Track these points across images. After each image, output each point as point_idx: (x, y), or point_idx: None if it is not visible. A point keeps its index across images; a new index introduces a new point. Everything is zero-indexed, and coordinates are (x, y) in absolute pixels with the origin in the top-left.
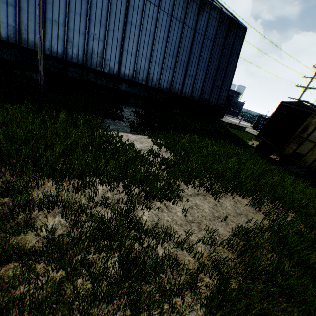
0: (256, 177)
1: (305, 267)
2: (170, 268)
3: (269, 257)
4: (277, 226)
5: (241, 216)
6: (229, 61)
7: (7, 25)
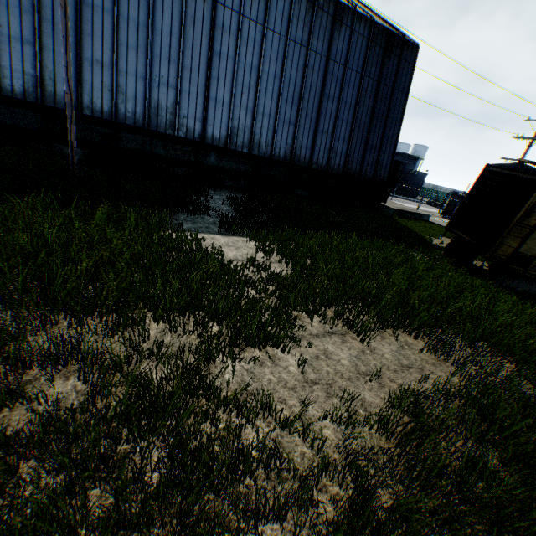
0: (441, 299)
1: (530, 464)
2: (264, 467)
3: (461, 446)
4: (477, 388)
5: (410, 371)
6: (392, 104)
7: (22, 74)
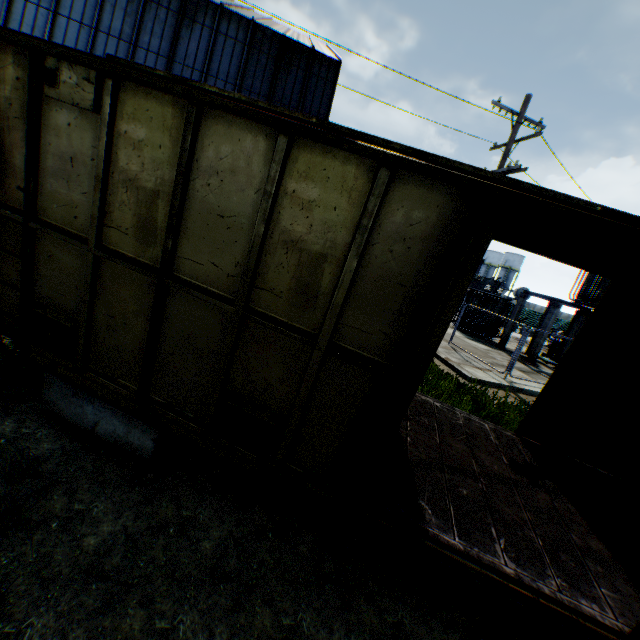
0: None
1: None
2: None
3: None
4: None
5: None
6: None
7: None
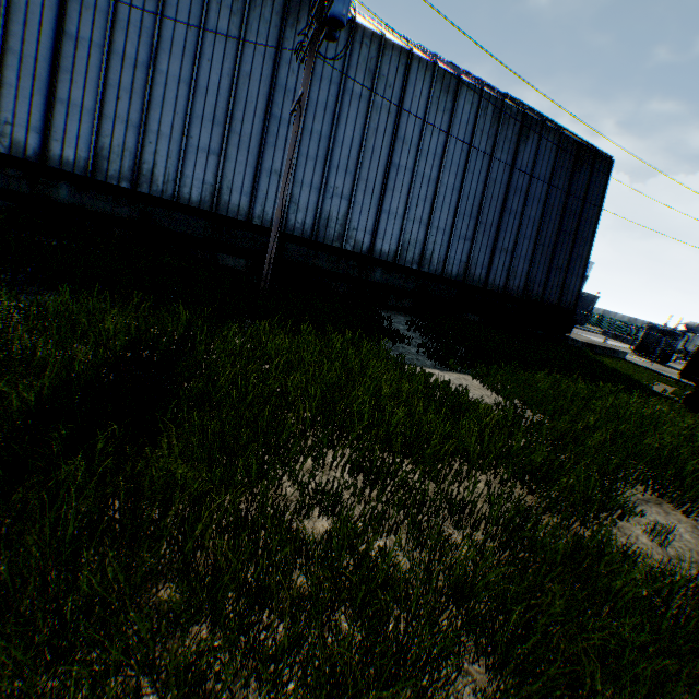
0: None
1: None
2: None
3: None
4: None
5: None
6: (581, 221)
7: (201, 182)
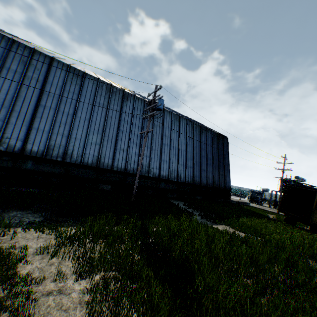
0: None
1: None
2: None
3: None
4: None
5: None
6: (224, 157)
7: (92, 155)
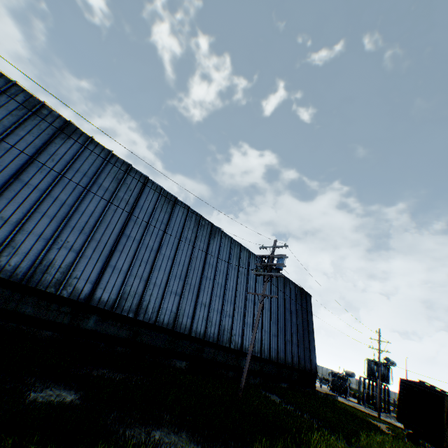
0: None
1: None
2: None
3: None
4: None
5: None
6: (308, 322)
7: (170, 311)
